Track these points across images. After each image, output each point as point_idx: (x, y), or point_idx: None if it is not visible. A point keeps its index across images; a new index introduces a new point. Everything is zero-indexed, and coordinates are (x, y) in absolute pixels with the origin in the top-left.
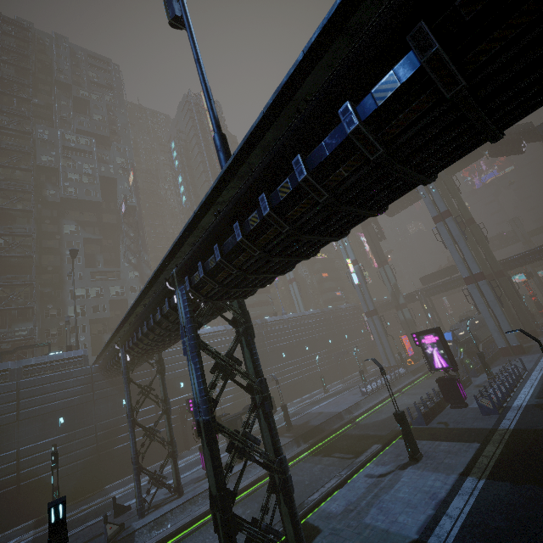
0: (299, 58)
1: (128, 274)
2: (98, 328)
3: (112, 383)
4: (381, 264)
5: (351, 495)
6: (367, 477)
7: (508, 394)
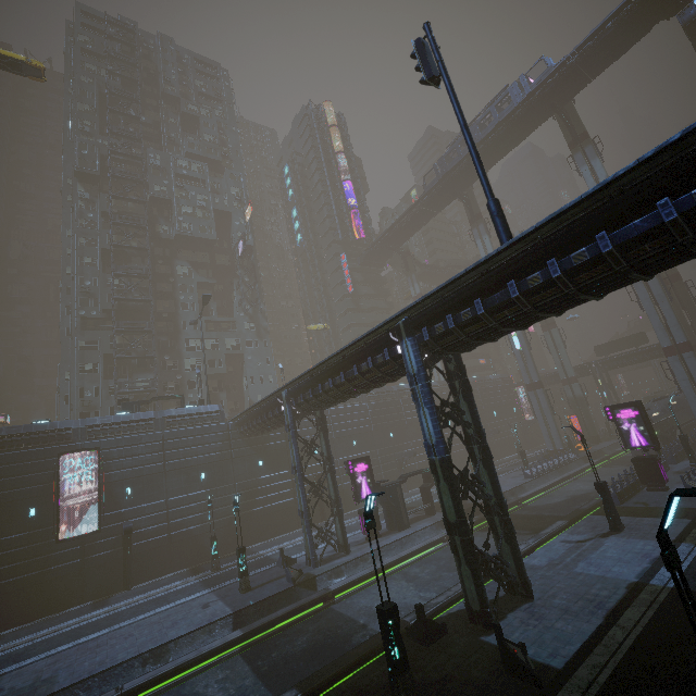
0: (632, 164)
1: (244, 325)
2: (214, 385)
3: (248, 443)
4: (547, 327)
5: (551, 555)
6: (564, 542)
7: None
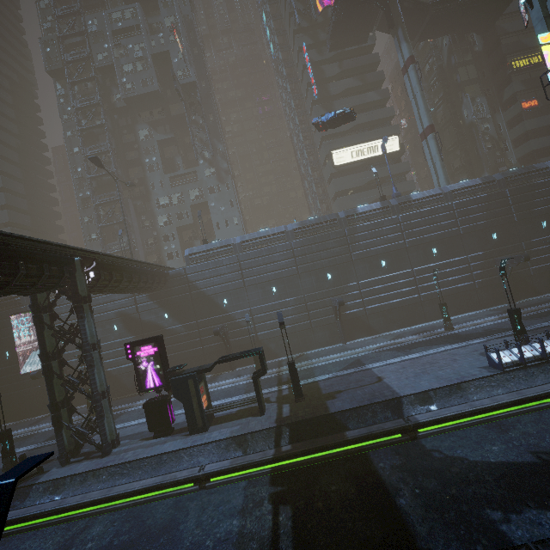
0: None
1: (204, 173)
2: (189, 235)
3: (151, 298)
4: None
5: None
6: None
7: None
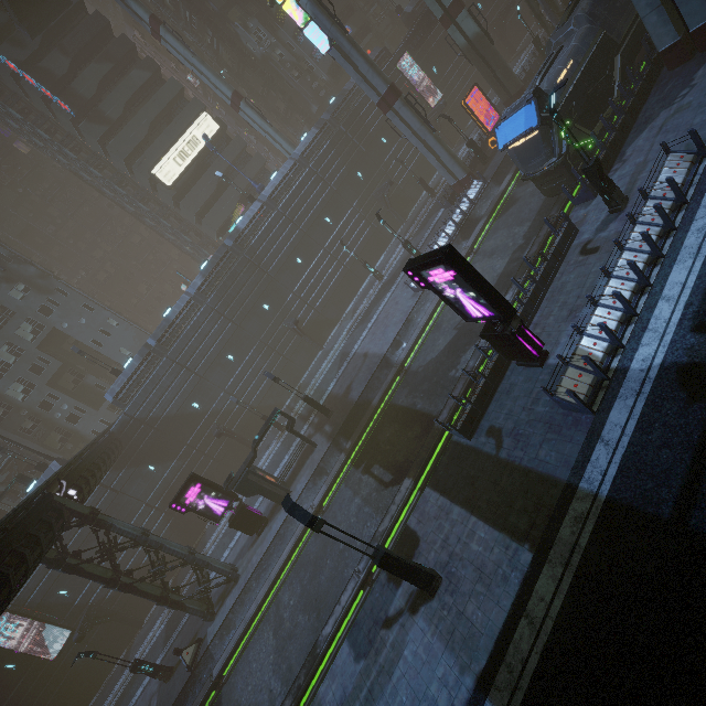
0: None
1: (13, 298)
2: (70, 380)
3: (119, 468)
4: None
5: (349, 674)
6: (373, 618)
7: (632, 314)
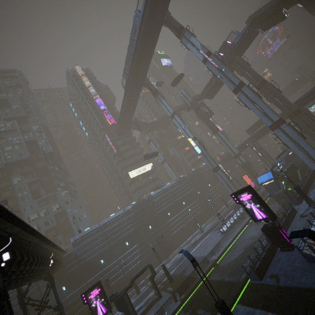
0: None
1: (61, 194)
2: (53, 234)
3: None
4: (215, 132)
5: None
6: None
7: None
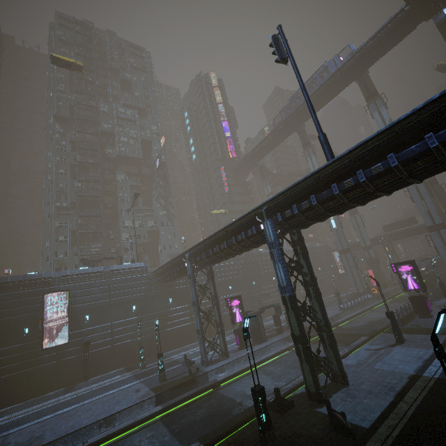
0: (409, 112)
1: (159, 212)
2: (140, 250)
3: (163, 287)
4: (352, 213)
5: (359, 358)
6: (367, 350)
7: None
